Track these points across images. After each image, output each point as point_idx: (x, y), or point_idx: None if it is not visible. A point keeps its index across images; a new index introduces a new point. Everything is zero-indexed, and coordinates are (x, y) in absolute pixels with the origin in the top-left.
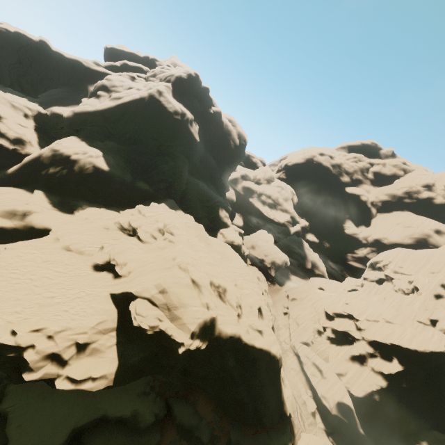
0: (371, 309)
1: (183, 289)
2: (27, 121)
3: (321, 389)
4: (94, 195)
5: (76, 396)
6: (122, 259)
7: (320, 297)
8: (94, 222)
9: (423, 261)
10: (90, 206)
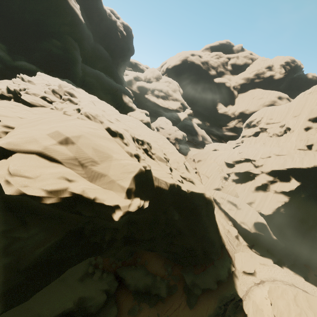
0: (262, 150)
1: (99, 141)
2: None
3: (239, 217)
4: None
5: None
6: None
7: (218, 155)
8: None
9: (286, 110)
10: None
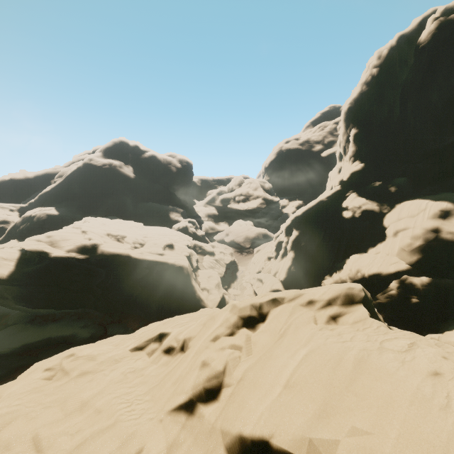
0: None
1: (69, 234)
2: (12, 213)
3: (260, 291)
4: None
5: (33, 333)
6: None
7: None
8: None
9: None
10: None
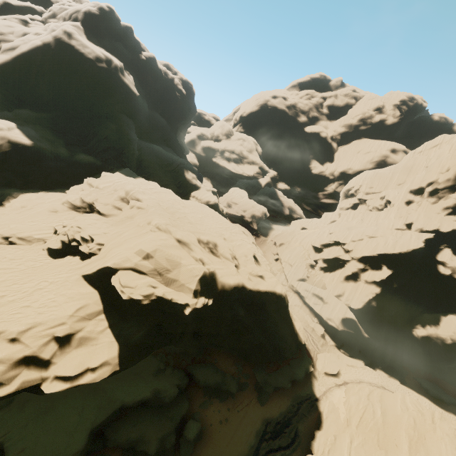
0: (354, 230)
1: (170, 251)
2: None
3: (325, 313)
4: (25, 179)
5: (83, 399)
6: (84, 236)
7: (305, 236)
8: (35, 207)
9: (389, 176)
10: (23, 192)
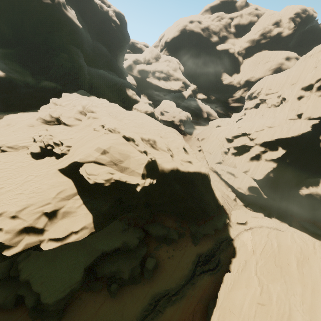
0: (257, 124)
1: (121, 147)
2: None
3: (236, 184)
4: (6, 104)
5: (76, 250)
6: (55, 141)
7: (220, 131)
8: (16, 124)
9: (284, 78)
10: (6, 114)
